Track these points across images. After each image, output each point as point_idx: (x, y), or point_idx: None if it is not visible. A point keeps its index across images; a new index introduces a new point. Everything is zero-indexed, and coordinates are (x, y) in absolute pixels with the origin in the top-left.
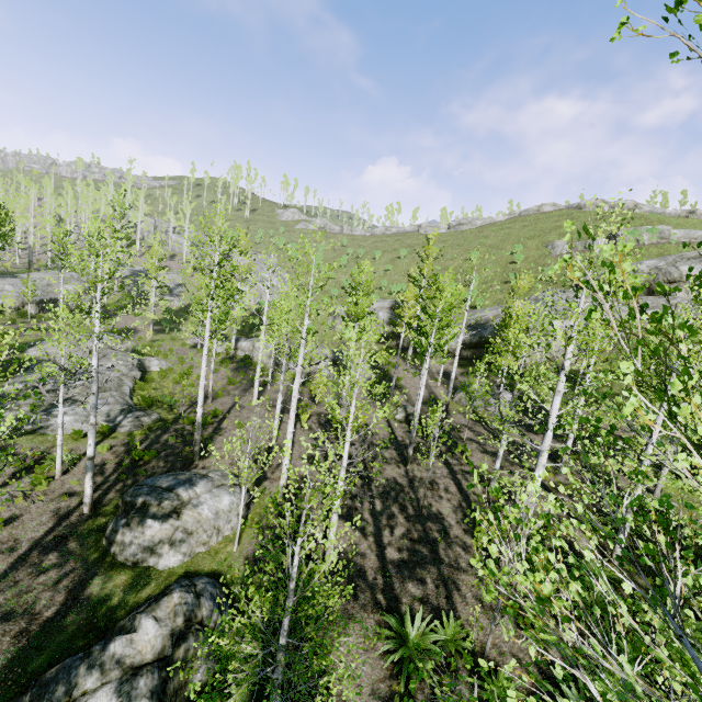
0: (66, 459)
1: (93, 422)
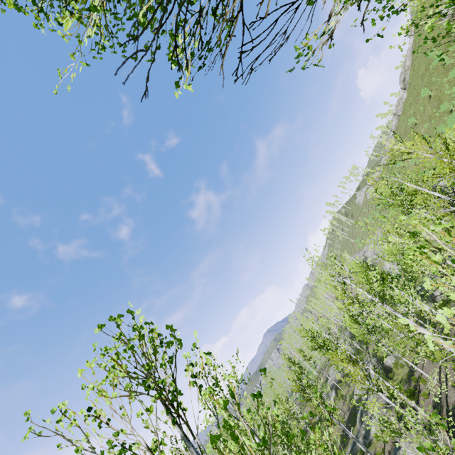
0: (378, 453)
1: (351, 437)
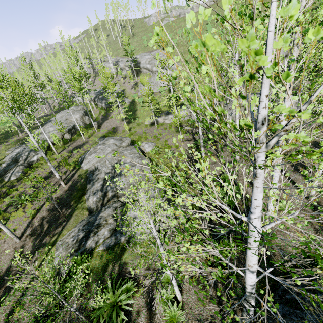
0: None
1: None
